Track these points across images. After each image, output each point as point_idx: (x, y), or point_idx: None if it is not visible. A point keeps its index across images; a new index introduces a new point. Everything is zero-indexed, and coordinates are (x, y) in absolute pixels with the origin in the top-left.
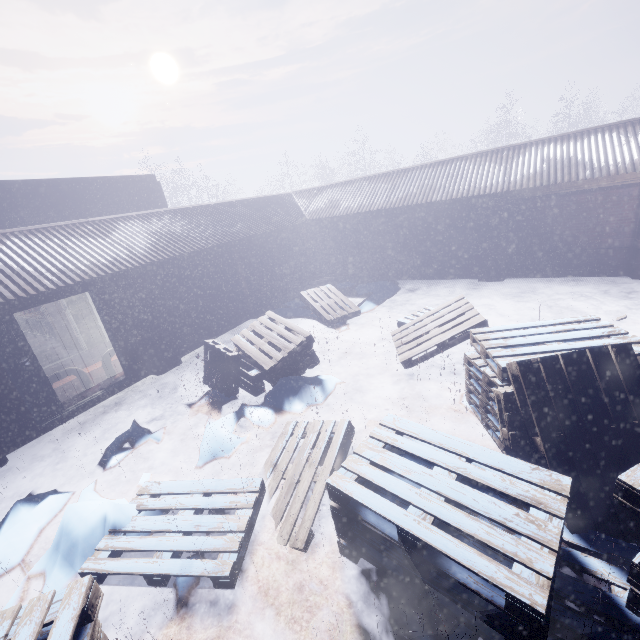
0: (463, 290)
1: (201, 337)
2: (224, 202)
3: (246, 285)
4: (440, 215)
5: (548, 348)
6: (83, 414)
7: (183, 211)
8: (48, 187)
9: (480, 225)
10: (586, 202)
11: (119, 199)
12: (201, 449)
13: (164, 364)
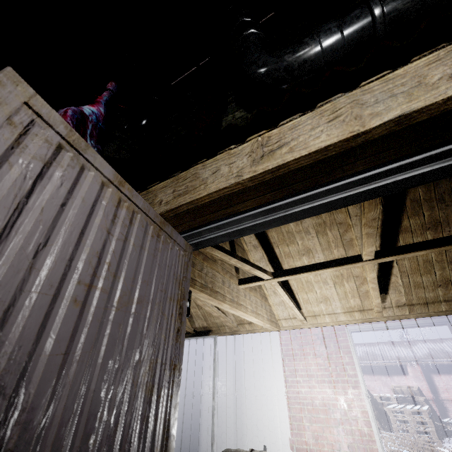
0: None
1: None
2: None
3: None
4: None
5: None
6: None
7: None
8: None
9: None
10: None
11: None
12: None
13: None
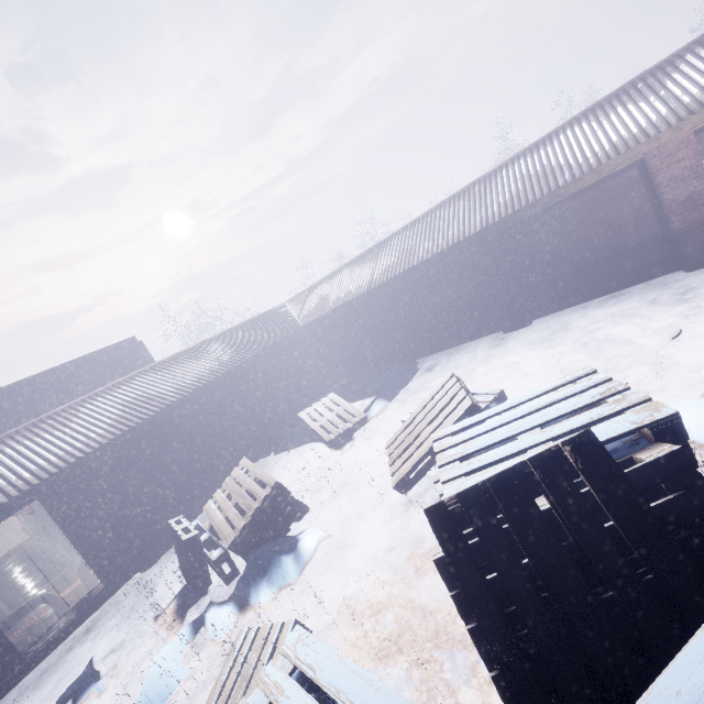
0: (486, 351)
1: (197, 503)
2: (207, 339)
3: (241, 423)
4: (430, 276)
5: (514, 447)
6: (50, 656)
7: (159, 366)
8: (19, 389)
9: (475, 272)
10: (583, 206)
11: (100, 374)
12: (134, 703)
13: (148, 556)
